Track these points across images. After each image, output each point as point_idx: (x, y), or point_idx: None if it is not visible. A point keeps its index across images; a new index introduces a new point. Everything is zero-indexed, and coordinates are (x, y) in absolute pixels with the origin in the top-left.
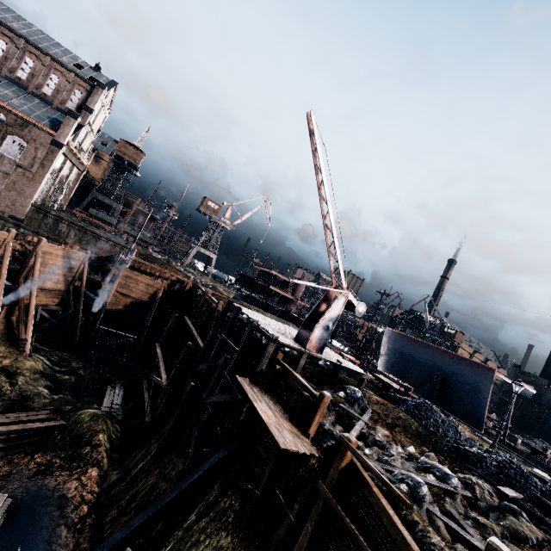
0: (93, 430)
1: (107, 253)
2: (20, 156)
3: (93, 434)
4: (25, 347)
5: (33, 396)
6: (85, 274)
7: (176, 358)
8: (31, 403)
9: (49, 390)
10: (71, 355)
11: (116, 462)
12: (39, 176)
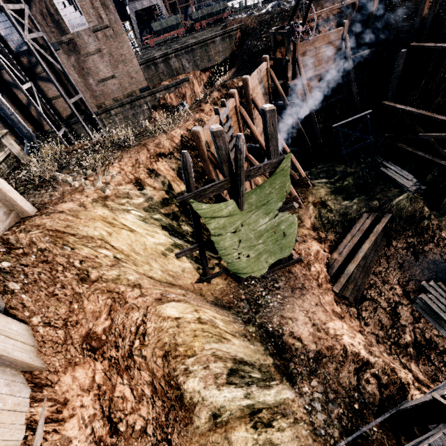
0: (419, 209)
1: (222, 55)
2: (83, 18)
3: (421, 211)
4: (307, 183)
5: (345, 211)
6: (278, 85)
7: (432, 102)
8: (350, 215)
9: (346, 199)
10: (323, 165)
11: (439, 217)
12: (115, 25)
